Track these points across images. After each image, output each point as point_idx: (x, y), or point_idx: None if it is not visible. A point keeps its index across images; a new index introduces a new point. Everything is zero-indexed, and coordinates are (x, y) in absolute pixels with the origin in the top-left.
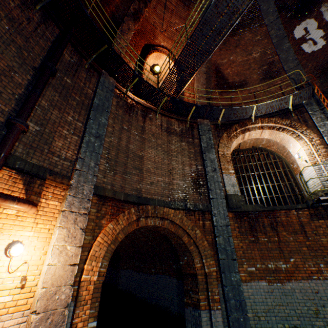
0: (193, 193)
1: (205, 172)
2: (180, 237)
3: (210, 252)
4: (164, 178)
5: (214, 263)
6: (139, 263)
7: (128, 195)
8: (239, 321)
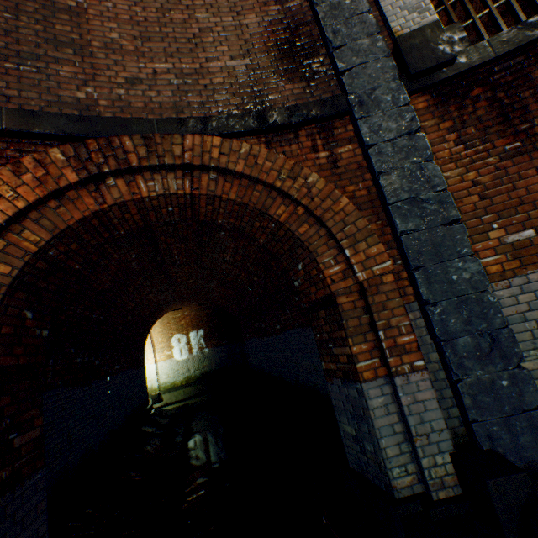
0: (283, 83)
1: (312, 11)
2: (262, 209)
3: (364, 226)
4: (176, 63)
5: (383, 250)
6: (259, 323)
7: (33, 115)
8: (495, 389)
